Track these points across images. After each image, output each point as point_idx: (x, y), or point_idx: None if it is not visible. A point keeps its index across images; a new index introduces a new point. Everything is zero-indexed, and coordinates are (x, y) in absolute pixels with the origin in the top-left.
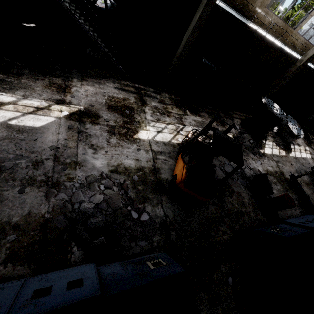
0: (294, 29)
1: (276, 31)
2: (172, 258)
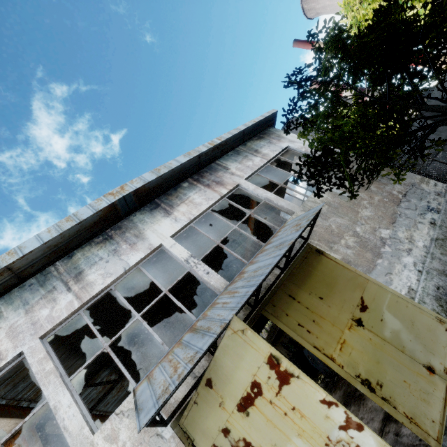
0: None
1: None
2: (325, 376)
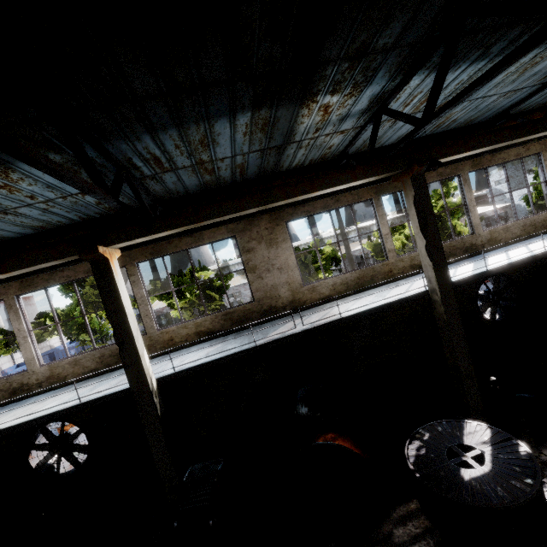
0: (386, 260)
1: (359, 284)
2: None
